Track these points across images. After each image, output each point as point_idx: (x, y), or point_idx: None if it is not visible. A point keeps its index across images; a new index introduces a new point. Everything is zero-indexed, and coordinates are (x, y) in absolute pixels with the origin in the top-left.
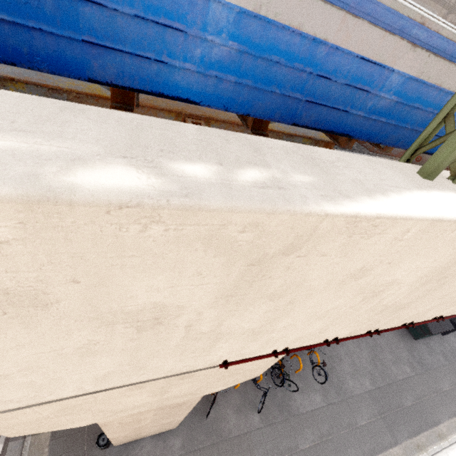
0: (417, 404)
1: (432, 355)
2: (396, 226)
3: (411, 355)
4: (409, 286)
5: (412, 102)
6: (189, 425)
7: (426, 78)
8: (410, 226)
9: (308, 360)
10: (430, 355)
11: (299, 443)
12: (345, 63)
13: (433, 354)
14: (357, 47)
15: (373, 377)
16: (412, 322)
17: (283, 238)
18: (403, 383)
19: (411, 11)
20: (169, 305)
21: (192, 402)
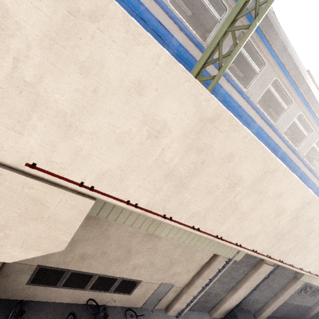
0: None
1: None
2: (151, 45)
3: None
4: (178, 143)
5: (184, 59)
6: None
7: (188, 49)
8: (159, 52)
9: None
10: None
11: None
12: (152, 20)
13: None
14: (157, 16)
15: None
16: (198, 228)
17: (89, 1)
18: None
19: (176, 14)
20: (11, 14)
21: None
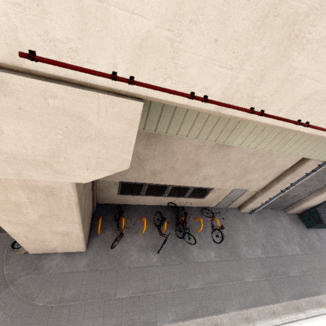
0: (302, 276)
1: (321, 243)
2: None
3: (302, 239)
4: None
5: None
6: (97, 252)
7: None
8: None
9: (210, 226)
10: (319, 242)
11: (189, 283)
12: None
13: (322, 242)
14: None
15: (265, 249)
16: (307, 123)
17: None
18: (291, 258)
19: None
20: None
21: (67, 195)
